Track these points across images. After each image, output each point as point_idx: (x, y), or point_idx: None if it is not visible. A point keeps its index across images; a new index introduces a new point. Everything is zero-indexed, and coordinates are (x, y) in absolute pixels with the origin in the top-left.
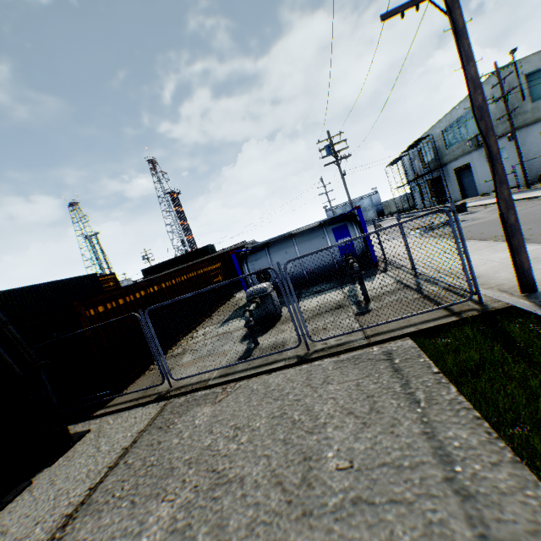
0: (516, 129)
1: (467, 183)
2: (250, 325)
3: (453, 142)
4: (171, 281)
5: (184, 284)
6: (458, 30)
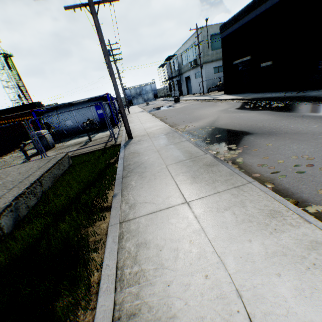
0: (205, 63)
1: (190, 86)
2: (24, 150)
3: (185, 62)
4: None
5: None
6: (97, 27)
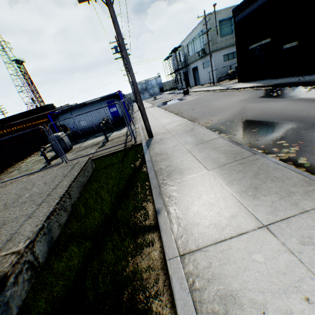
0: (214, 52)
1: (197, 77)
2: (44, 155)
3: (192, 52)
4: (3, 131)
5: (16, 132)
6: (113, 19)
